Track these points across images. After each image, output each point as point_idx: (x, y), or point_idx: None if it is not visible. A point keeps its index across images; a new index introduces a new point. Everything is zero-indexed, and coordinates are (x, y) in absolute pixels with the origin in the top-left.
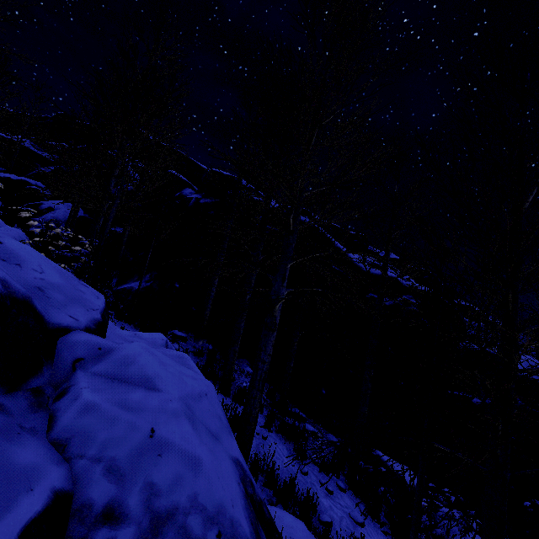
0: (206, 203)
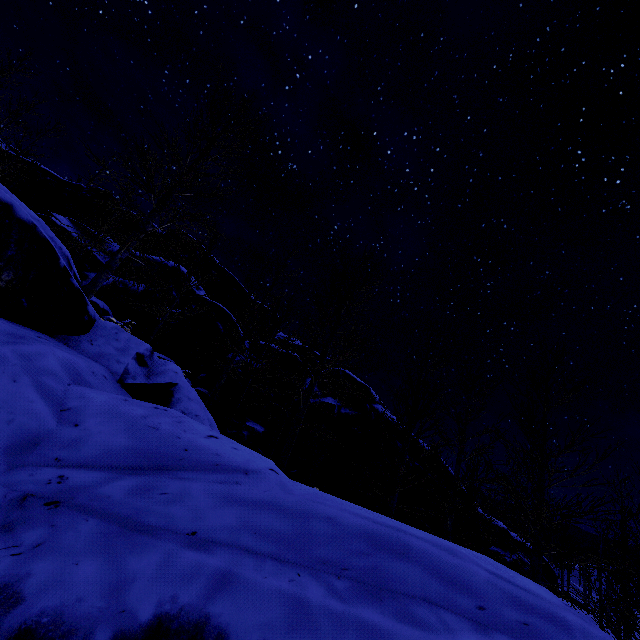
0: (348, 414)
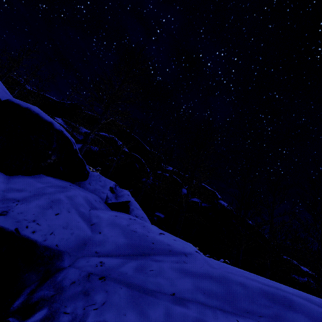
0: (205, 206)
